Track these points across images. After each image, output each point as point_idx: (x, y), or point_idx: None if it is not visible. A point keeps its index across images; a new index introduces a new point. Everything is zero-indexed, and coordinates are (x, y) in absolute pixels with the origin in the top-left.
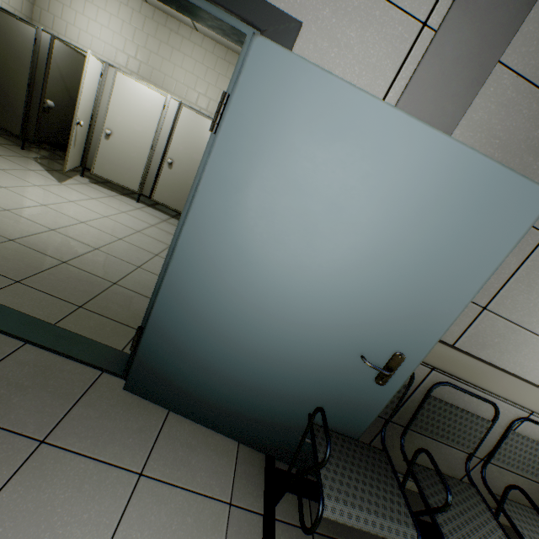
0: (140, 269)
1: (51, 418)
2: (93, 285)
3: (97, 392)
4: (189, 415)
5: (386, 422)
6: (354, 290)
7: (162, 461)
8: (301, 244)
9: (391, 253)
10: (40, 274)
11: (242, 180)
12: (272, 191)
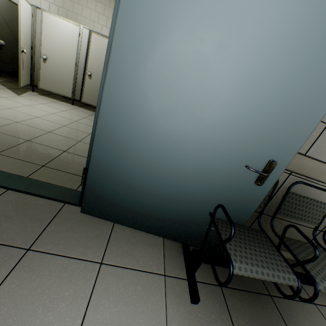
0: (80, 142)
1: (33, 234)
2: (50, 153)
3: (63, 216)
4: (127, 224)
5: (260, 213)
6: (239, 116)
7: (115, 253)
8: (197, 83)
9: (266, 81)
10: (12, 148)
11: (145, 33)
12: (170, 40)
